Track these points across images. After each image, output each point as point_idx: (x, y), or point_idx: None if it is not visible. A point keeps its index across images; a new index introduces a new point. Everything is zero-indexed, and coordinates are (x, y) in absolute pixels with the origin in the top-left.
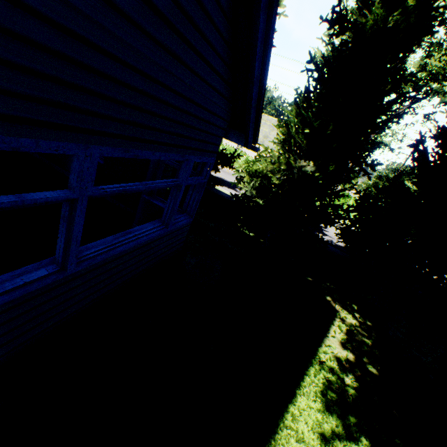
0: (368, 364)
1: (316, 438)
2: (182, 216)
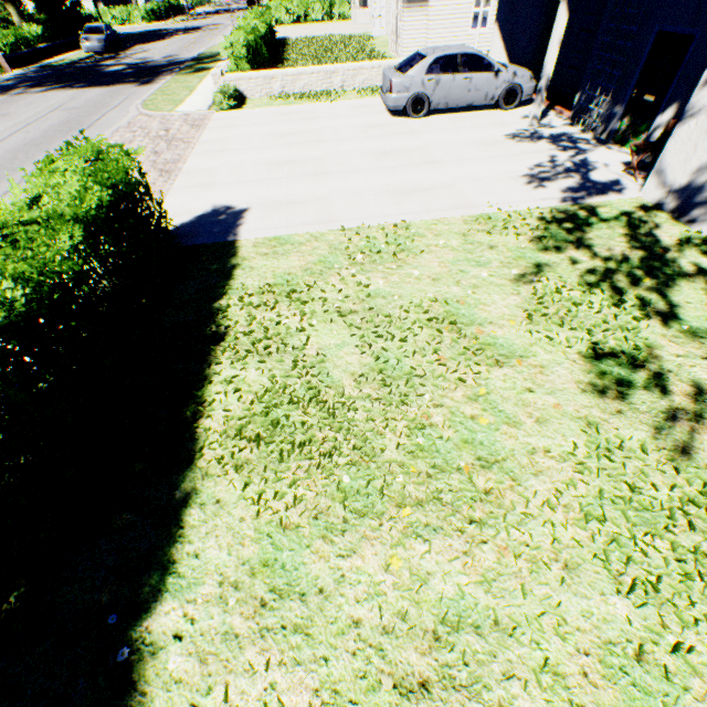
0: None
1: None
2: None
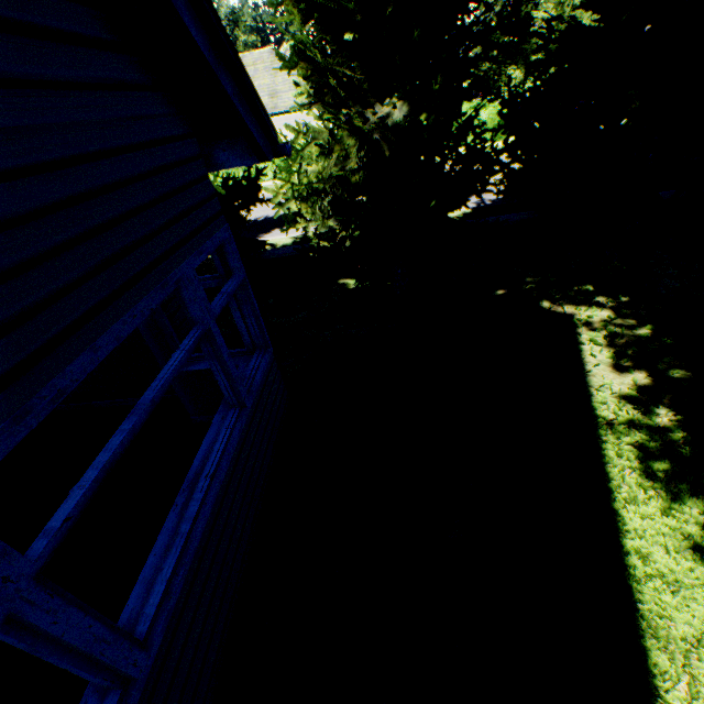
0: (670, 371)
1: (693, 563)
2: (252, 358)
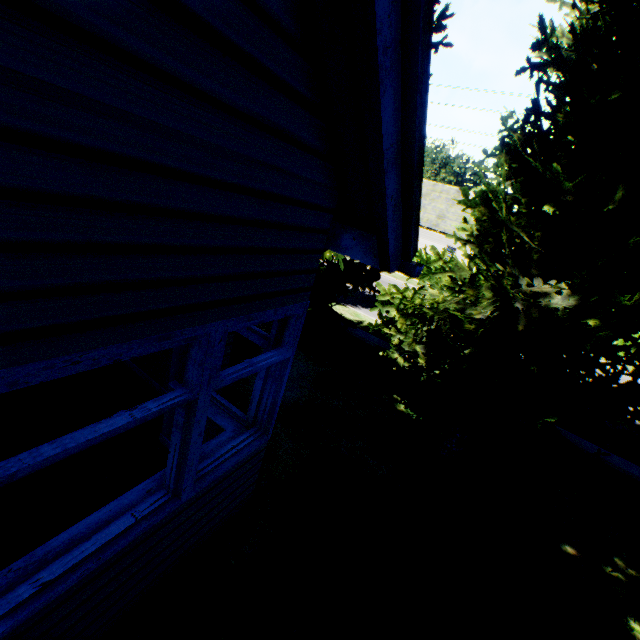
0: None
1: None
2: (244, 433)
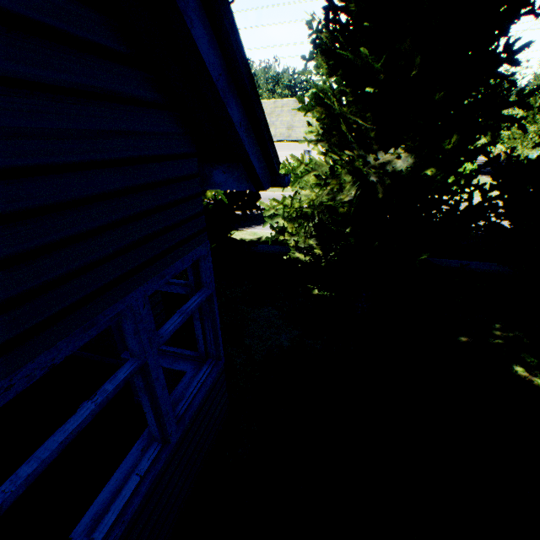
0: None
1: None
2: (201, 367)
